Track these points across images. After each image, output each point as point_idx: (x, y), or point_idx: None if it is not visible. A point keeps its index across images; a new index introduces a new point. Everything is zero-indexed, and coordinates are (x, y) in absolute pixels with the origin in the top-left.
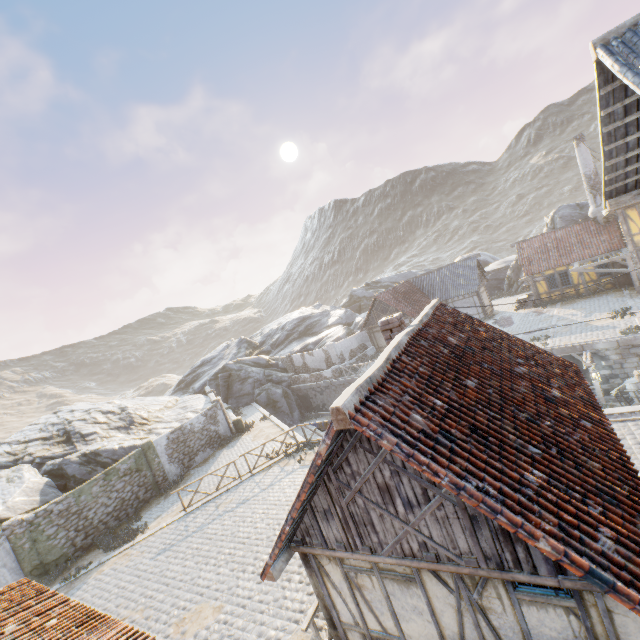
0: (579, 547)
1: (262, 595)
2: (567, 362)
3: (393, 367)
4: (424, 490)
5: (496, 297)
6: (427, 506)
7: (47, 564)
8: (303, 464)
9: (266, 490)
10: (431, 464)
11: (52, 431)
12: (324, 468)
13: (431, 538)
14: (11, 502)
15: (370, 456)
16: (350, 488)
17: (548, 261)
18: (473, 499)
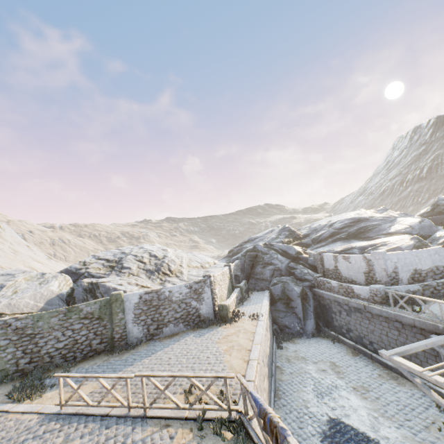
0: None
1: None
2: None
3: None
4: None
5: None
6: None
7: None
8: None
9: None
10: None
11: (116, 257)
12: None
13: None
14: (16, 300)
15: None
16: None
17: None
18: None
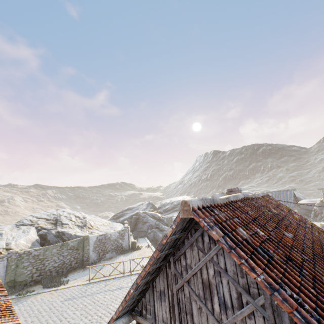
0: None
1: None
2: None
3: (230, 203)
4: (239, 295)
5: None
6: (239, 311)
7: (16, 282)
8: None
9: None
10: (249, 260)
11: (51, 217)
12: (168, 256)
13: None
14: (18, 242)
15: (201, 254)
16: (182, 277)
17: None
18: (287, 304)
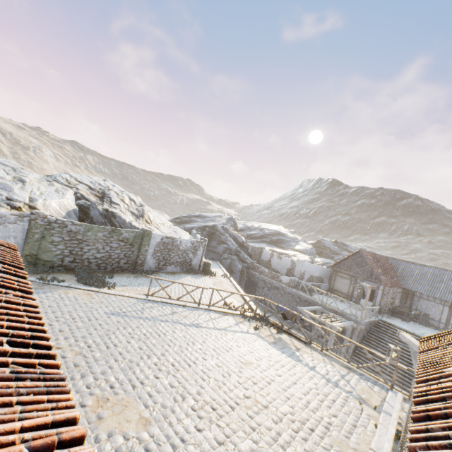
0: None
1: (199, 451)
2: None
3: None
4: None
5: None
6: None
7: (39, 259)
8: (258, 333)
9: (219, 330)
10: None
11: (97, 187)
12: None
13: None
14: (48, 202)
15: None
16: None
17: None
18: None
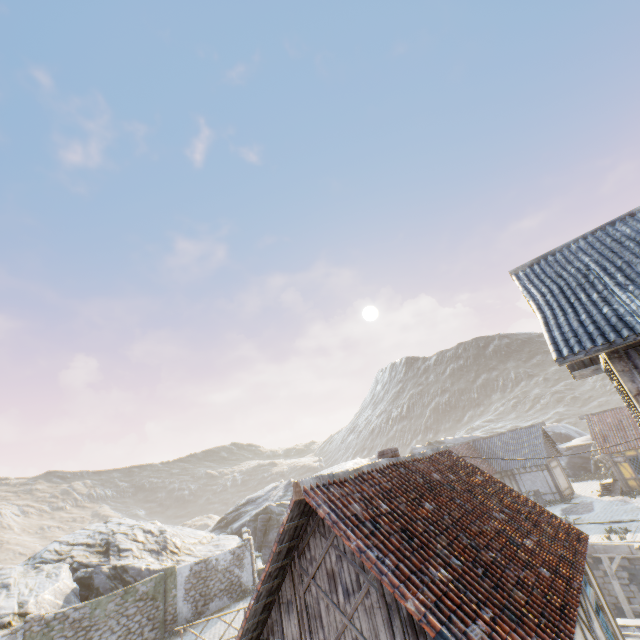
0: (442, 617)
1: None
2: (575, 529)
3: (360, 476)
4: (357, 576)
5: (580, 478)
6: (359, 593)
7: None
8: None
9: None
10: (347, 531)
11: (97, 539)
12: (292, 552)
13: (362, 632)
14: (41, 597)
15: (324, 540)
16: (308, 574)
17: (626, 439)
18: (369, 561)
